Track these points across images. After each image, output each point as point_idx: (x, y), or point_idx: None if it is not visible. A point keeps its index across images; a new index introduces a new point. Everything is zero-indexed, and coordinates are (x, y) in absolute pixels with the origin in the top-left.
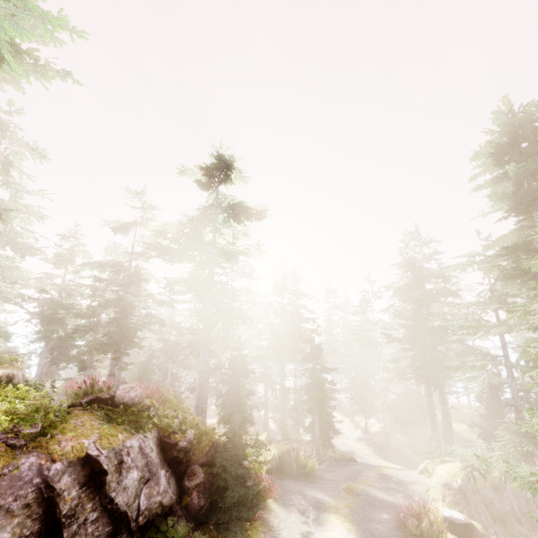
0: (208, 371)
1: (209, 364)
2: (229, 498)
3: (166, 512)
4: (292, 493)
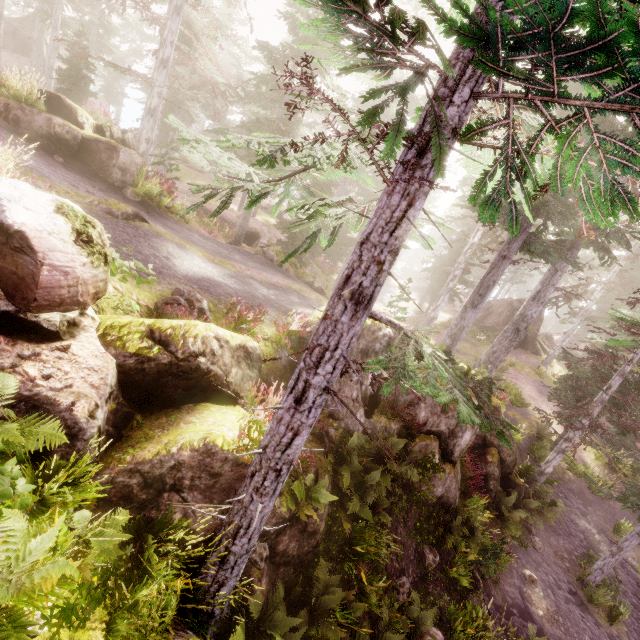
0: None
1: None
2: None
3: None
4: None
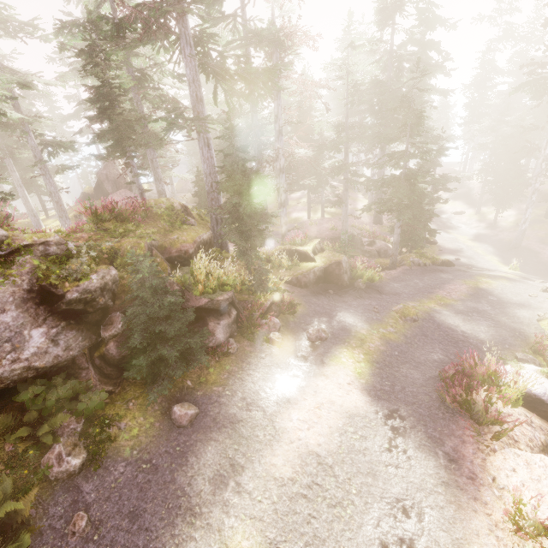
0: (214, 174)
1: (212, 164)
2: (137, 361)
3: (65, 365)
4: (316, 315)
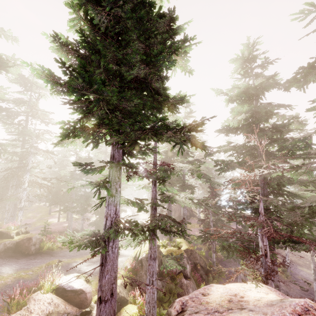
0: None
1: None
2: None
3: None
4: None
